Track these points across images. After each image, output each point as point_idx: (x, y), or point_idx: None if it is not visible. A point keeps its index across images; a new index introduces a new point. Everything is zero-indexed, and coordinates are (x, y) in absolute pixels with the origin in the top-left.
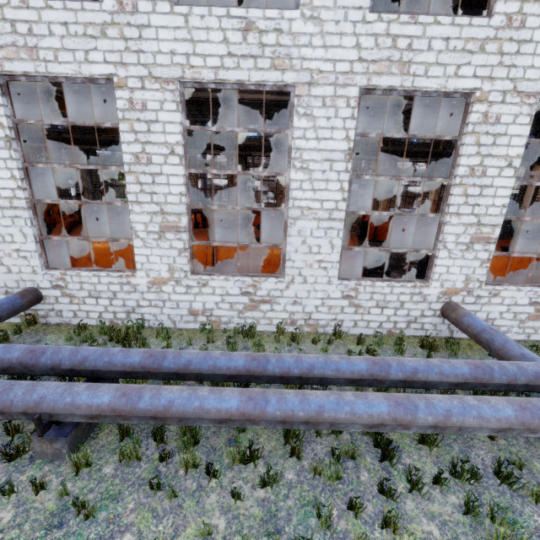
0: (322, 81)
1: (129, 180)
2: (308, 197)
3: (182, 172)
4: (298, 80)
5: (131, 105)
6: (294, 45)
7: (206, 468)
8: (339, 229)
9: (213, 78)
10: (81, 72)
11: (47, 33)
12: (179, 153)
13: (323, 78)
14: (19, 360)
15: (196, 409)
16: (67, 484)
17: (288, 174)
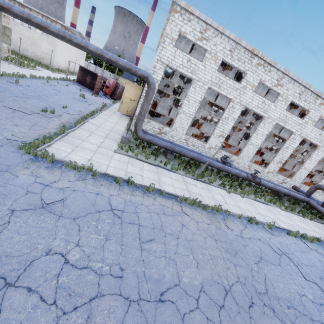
0: None
1: None
2: None
3: None
4: None
5: None
6: None
7: None
8: None
9: None
10: None
11: None
12: None
13: None
14: None
15: None
16: None
17: None
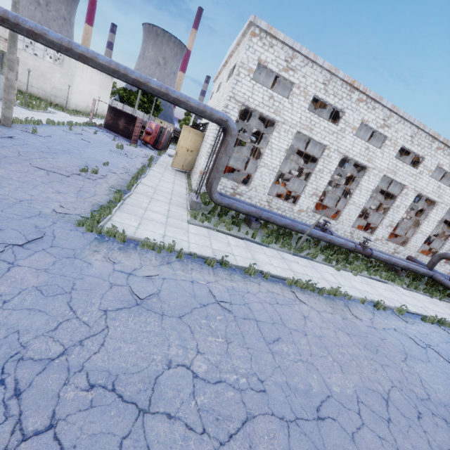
0: None
1: None
2: None
3: None
4: None
5: None
6: None
7: None
8: None
9: None
10: None
11: None
12: None
13: None
14: None
15: None
16: None
17: None
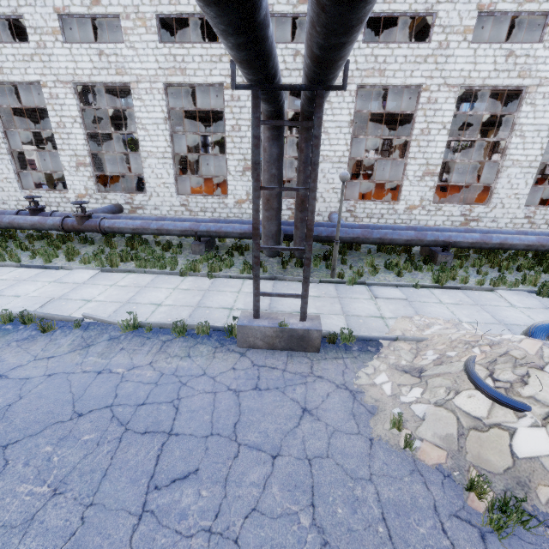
0: (546, 83)
1: (413, 145)
2: (519, 154)
3: (446, 139)
4: (531, 83)
5: (428, 100)
6: (534, 63)
7: (516, 267)
8: (533, 173)
9: (480, 84)
10: (405, 82)
11: (393, 61)
12: (448, 128)
13: (547, 81)
14: (407, 230)
15: (518, 240)
16: (460, 271)
17: (508, 139)
